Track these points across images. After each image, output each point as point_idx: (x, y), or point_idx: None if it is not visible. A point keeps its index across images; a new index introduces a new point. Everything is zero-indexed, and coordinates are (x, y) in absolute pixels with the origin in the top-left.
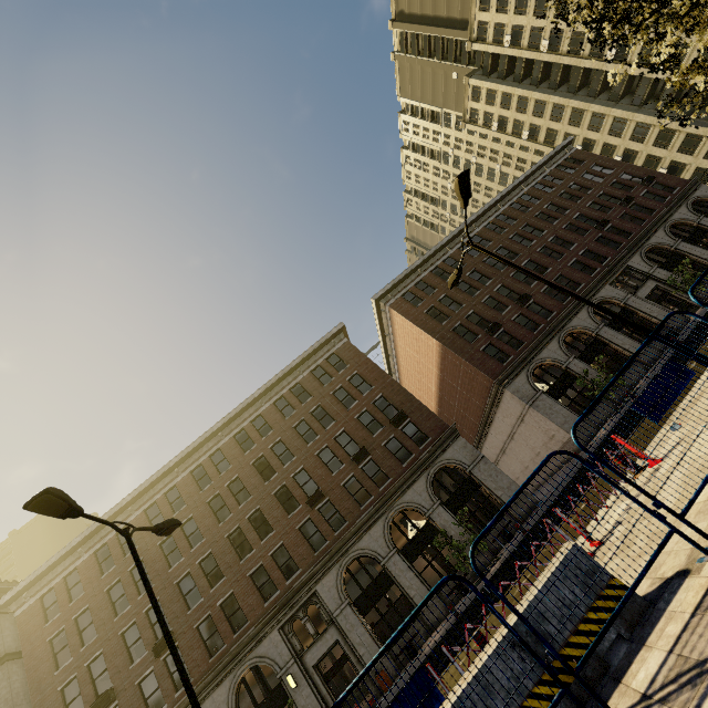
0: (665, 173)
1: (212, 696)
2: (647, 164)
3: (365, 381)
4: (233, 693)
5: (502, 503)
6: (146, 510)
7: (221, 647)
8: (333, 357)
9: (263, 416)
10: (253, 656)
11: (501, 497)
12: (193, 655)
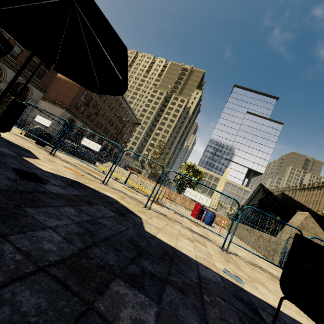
0: None
1: None
2: None
3: None
4: None
5: None
6: None
7: None
8: None
9: None
10: None
11: None
12: None
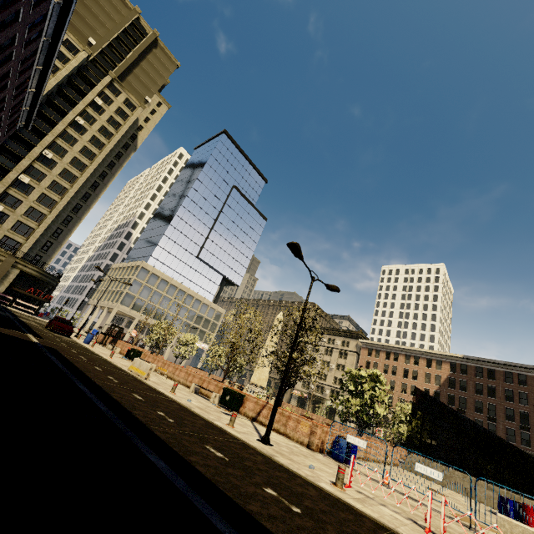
0: None
1: None
2: None
3: None
4: None
5: None
6: None
7: None
8: None
9: None
10: None
11: None
12: None
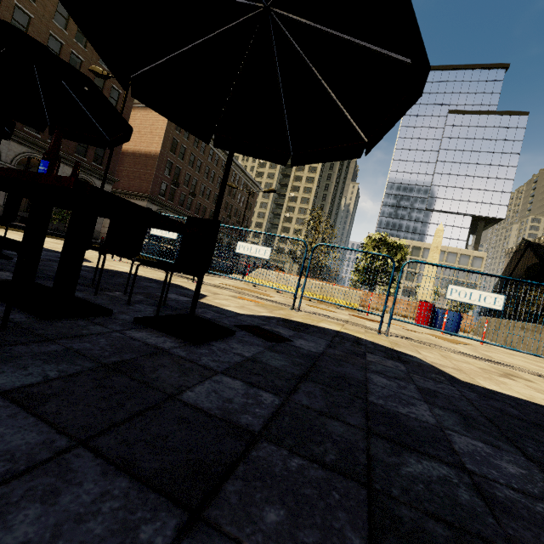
0: None
1: None
2: None
3: (118, 102)
4: None
5: None
6: None
7: None
8: None
9: None
10: None
11: None
12: None
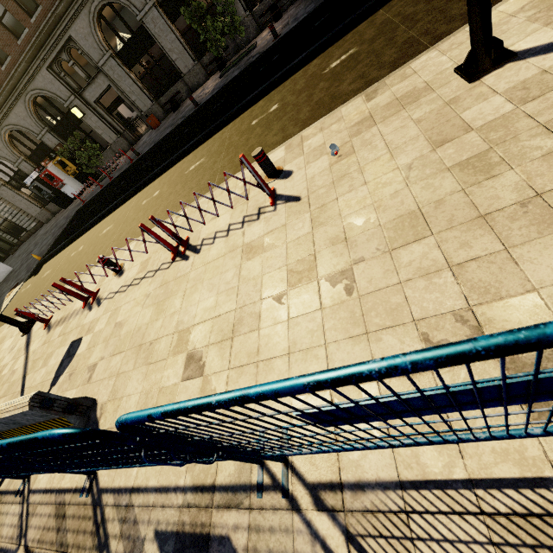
0: None
1: (14, 112)
2: None
3: None
4: (32, 112)
5: None
6: None
7: None
8: None
9: None
10: (34, 88)
11: None
12: None
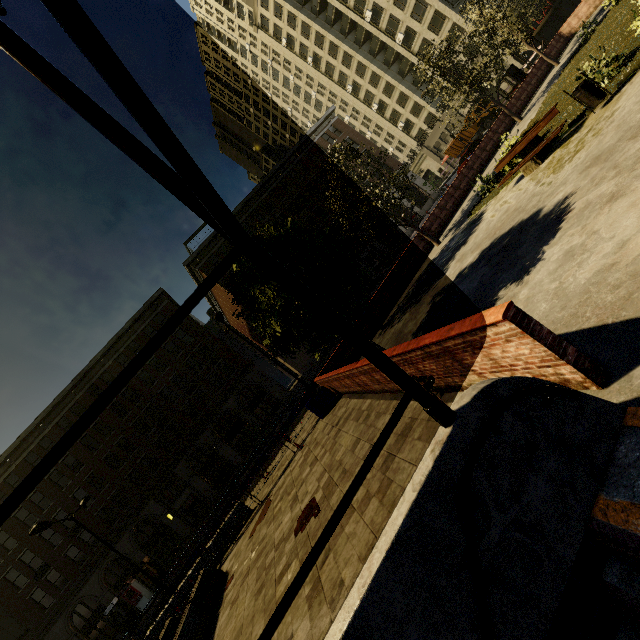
0: (403, 126)
1: (120, 542)
2: (393, 115)
3: (187, 334)
4: (133, 536)
5: (279, 401)
6: (25, 458)
7: (118, 519)
8: (159, 316)
9: (109, 371)
10: (141, 516)
11: (278, 398)
12: (99, 529)
